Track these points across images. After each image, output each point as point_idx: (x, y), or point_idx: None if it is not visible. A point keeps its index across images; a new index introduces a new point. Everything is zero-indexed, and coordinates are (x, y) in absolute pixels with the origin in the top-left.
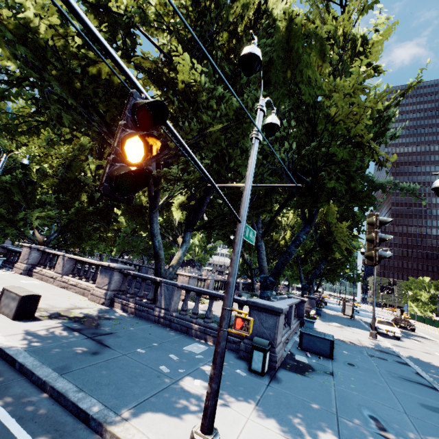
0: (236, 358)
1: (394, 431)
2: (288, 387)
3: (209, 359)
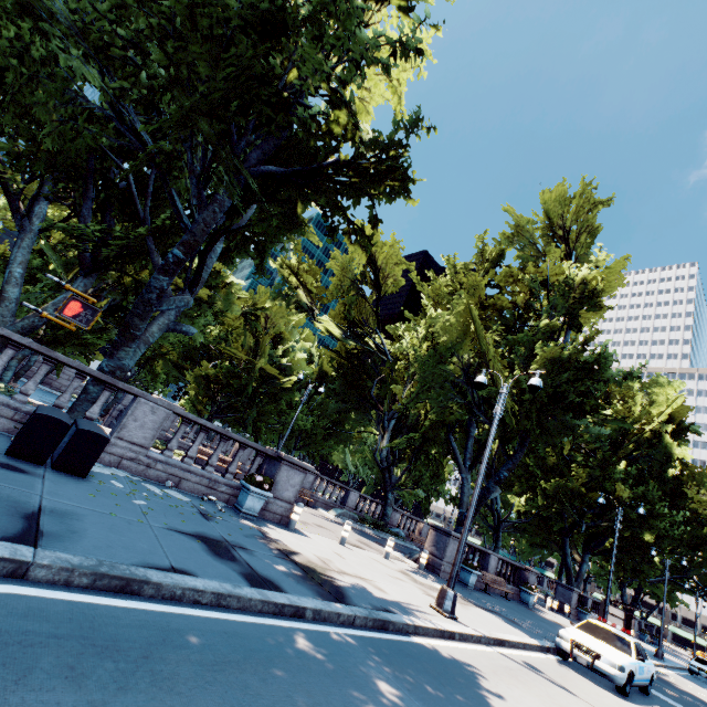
0: None
1: None
2: None
3: None
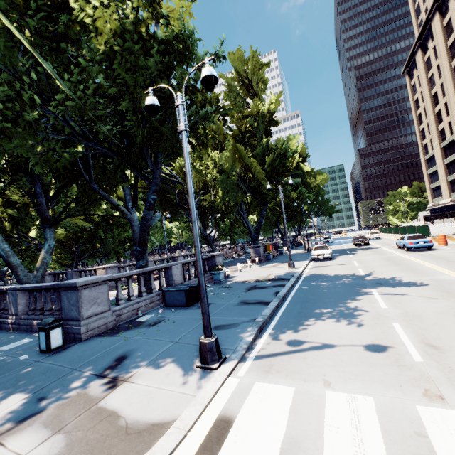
0: None
1: (123, 366)
2: (61, 356)
3: (9, 353)
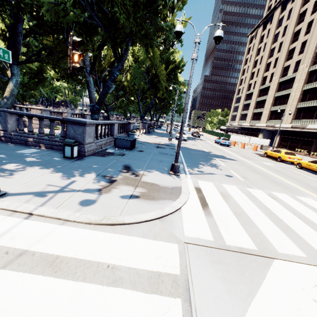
0: (60, 153)
1: (133, 170)
2: (86, 162)
3: (36, 155)
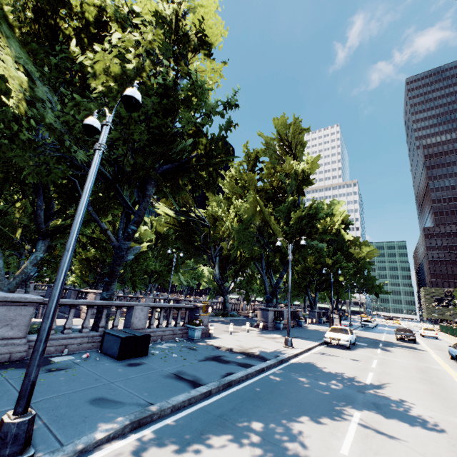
0: None
1: None
2: None
3: None
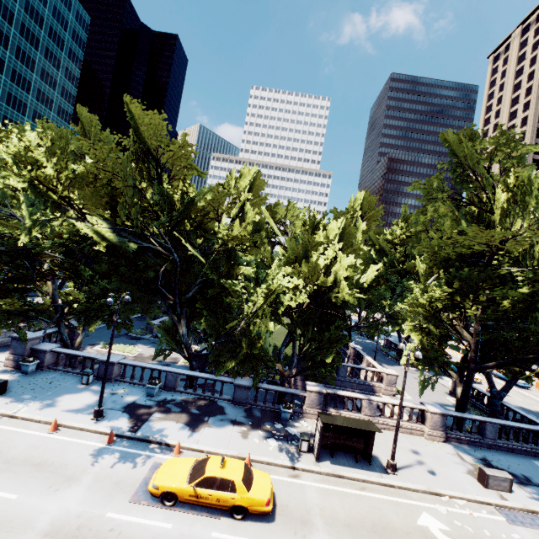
0: None
1: None
2: None
3: None
